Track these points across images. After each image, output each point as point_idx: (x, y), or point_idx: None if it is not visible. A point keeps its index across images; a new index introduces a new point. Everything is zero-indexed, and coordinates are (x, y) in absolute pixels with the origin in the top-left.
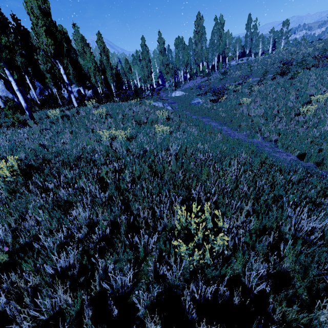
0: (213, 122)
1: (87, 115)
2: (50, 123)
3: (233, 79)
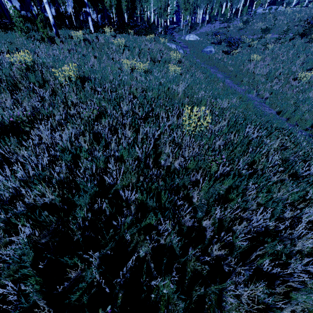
0: (220, 74)
1: (106, 43)
2: (75, 45)
3: (253, 31)
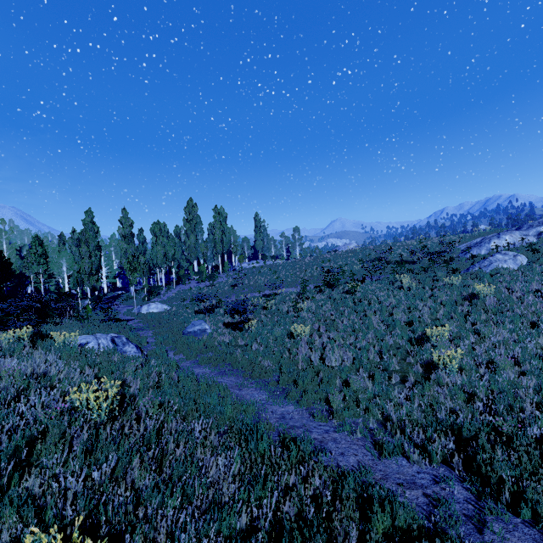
0: (253, 388)
1: None
2: None
3: (254, 287)
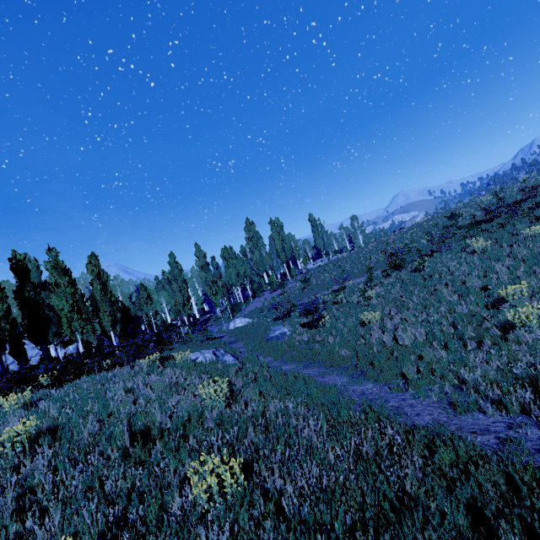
0: (335, 375)
1: None
2: None
3: (322, 285)
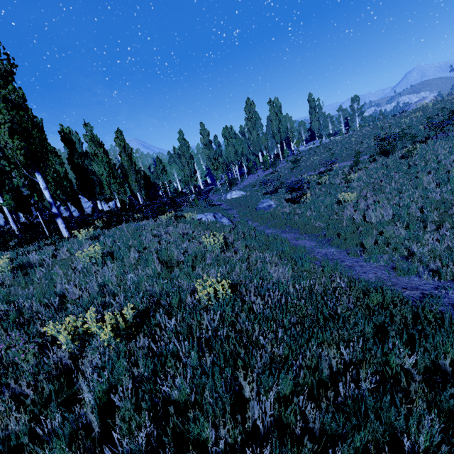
0: (306, 240)
1: (73, 256)
2: None
3: (310, 167)
